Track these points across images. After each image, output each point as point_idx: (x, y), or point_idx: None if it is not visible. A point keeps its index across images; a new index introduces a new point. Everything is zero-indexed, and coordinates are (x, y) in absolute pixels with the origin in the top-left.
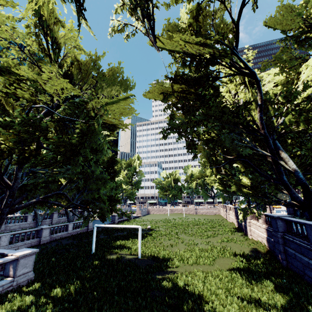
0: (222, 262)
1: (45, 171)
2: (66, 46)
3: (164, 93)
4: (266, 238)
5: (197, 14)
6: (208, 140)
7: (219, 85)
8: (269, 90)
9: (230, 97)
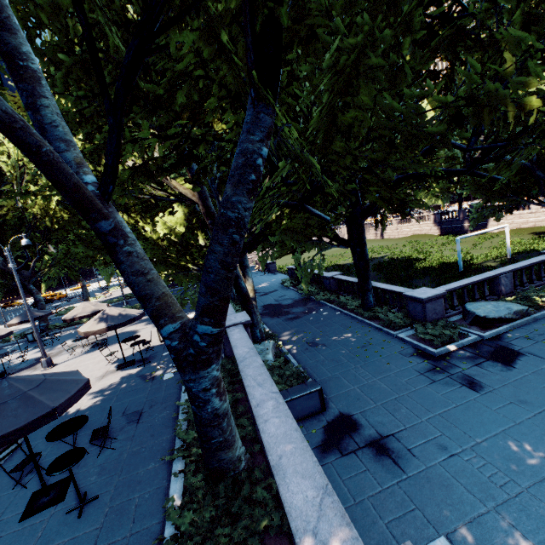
0: None
1: None
2: None
3: None
4: None
5: None
6: None
7: None
8: None
9: None
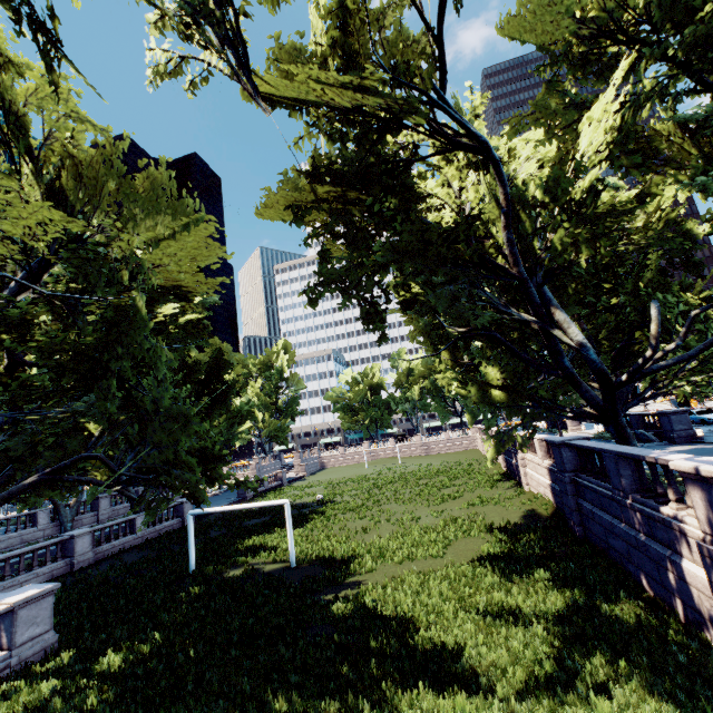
0: (463, 547)
1: (40, 416)
2: (47, 116)
3: (299, 205)
4: (550, 487)
5: (344, 19)
6: (408, 300)
7: (411, 178)
8: (529, 176)
9: (450, 198)
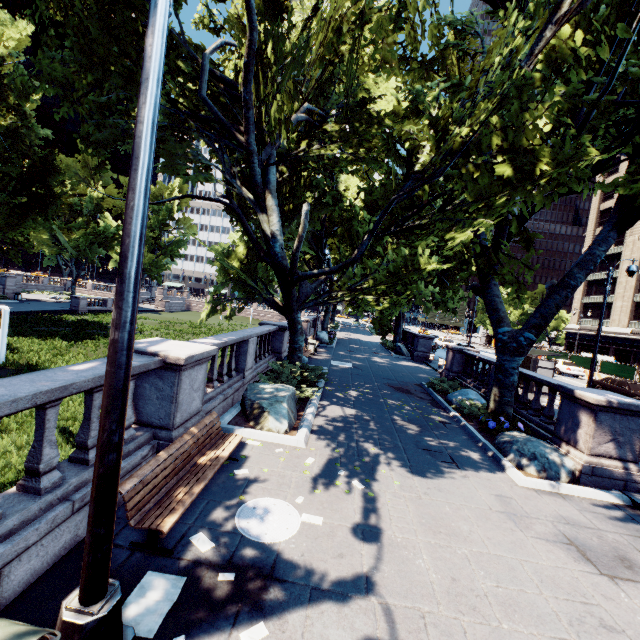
0: None
1: None
2: None
3: None
4: None
5: None
6: None
7: None
8: None
9: None
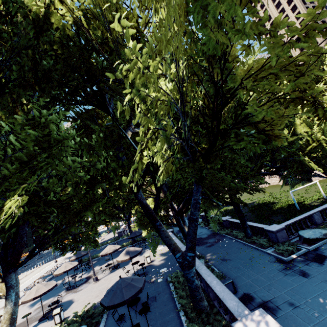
0: None
1: None
2: None
3: None
4: None
5: None
6: None
7: None
8: None
9: None
